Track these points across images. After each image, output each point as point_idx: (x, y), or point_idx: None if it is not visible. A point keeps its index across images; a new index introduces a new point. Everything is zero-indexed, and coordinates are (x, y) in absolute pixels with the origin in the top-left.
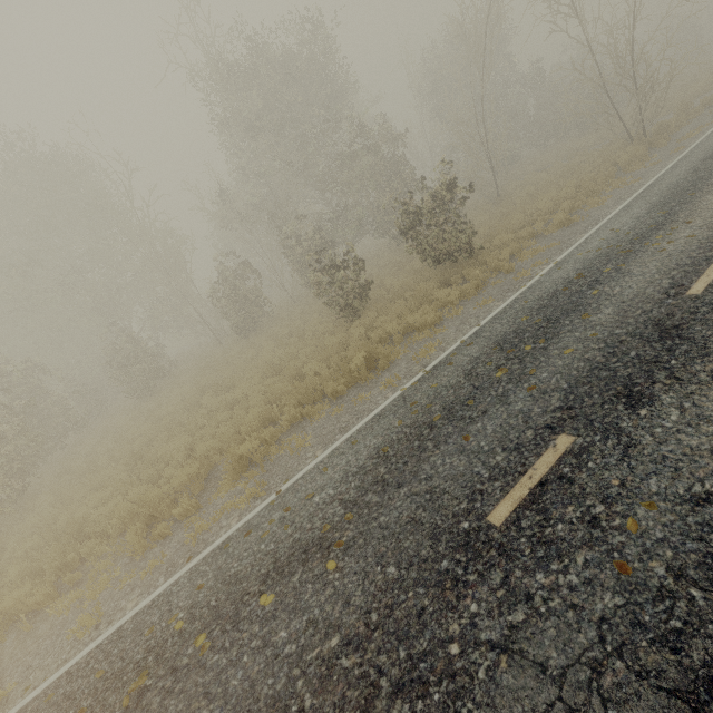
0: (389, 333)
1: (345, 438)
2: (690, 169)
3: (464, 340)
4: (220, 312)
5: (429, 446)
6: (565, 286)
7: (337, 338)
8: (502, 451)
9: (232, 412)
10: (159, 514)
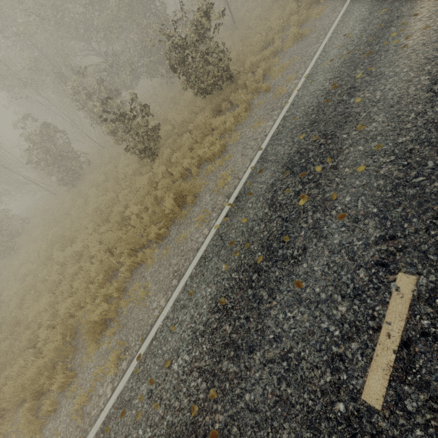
0: (186, 167)
1: (181, 287)
2: None
3: (253, 166)
4: (42, 172)
5: (264, 295)
6: (326, 98)
7: (144, 180)
8: (343, 300)
9: (80, 263)
10: (43, 386)
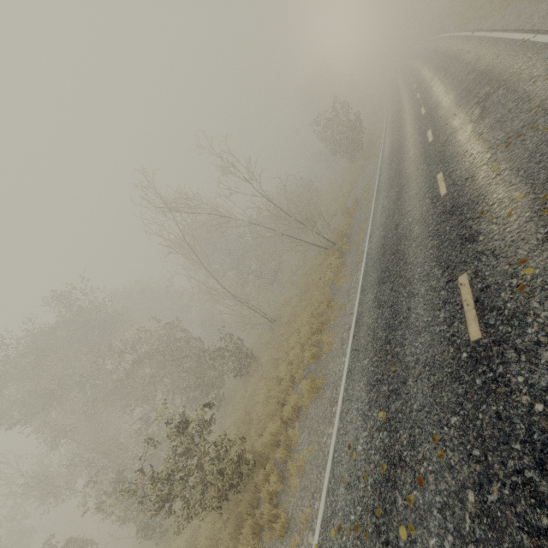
0: None
1: None
2: (374, 300)
3: None
4: None
5: None
6: None
7: None
8: None
9: None
10: None
